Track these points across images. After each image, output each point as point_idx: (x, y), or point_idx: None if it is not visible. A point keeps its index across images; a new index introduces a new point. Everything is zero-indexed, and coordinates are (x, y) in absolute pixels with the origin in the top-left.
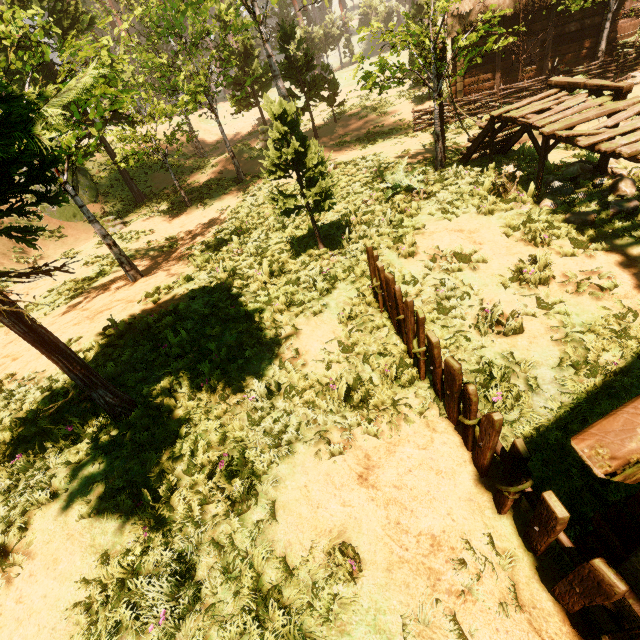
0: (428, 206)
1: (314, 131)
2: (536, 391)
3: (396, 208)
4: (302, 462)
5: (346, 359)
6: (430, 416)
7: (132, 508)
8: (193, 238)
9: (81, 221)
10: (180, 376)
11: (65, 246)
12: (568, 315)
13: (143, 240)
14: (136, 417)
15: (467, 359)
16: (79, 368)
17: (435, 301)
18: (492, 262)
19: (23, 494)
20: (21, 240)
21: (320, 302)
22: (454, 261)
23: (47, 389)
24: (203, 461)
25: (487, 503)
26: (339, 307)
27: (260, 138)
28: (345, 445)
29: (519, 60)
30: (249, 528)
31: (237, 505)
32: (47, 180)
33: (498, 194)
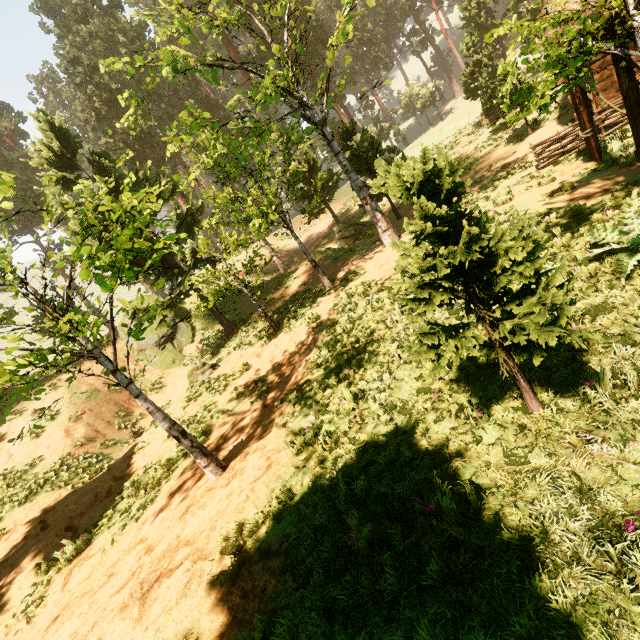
0: None
1: (395, 213)
2: None
3: None
4: None
5: None
6: None
7: None
8: (285, 378)
9: (179, 365)
10: None
11: (164, 397)
12: None
13: (231, 387)
14: None
15: None
16: None
17: None
18: None
19: None
20: None
21: None
22: None
23: None
24: None
25: None
26: None
27: (337, 237)
28: None
29: None
30: None
31: None
32: None
33: None
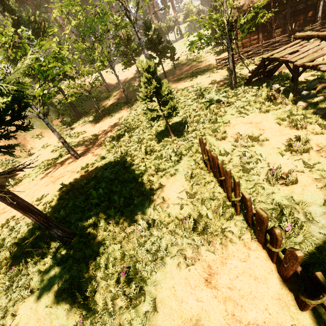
0: (230, 110)
1: (164, 74)
2: (313, 222)
3: (212, 112)
4: (170, 270)
5: (191, 202)
6: (245, 239)
7: (73, 301)
8: (105, 134)
9: None
10: (99, 216)
11: (44, 142)
12: (325, 171)
13: (81, 137)
14: (75, 242)
15: (264, 201)
16: (42, 219)
17: (240, 165)
18: (272, 140)
19: (14, 291)
20: (6, 152)
21: (174, 168)
22: (249, 141)
23: (30, 225)
24: (112, 271)
25: (291, 302)
26: (185, 171)
27: (137, 80)
28: (195, 258)
29: (272, 27)
30: (141, 316)
31: (133, 300)
32: (21, 116)
33: (270, 100)
